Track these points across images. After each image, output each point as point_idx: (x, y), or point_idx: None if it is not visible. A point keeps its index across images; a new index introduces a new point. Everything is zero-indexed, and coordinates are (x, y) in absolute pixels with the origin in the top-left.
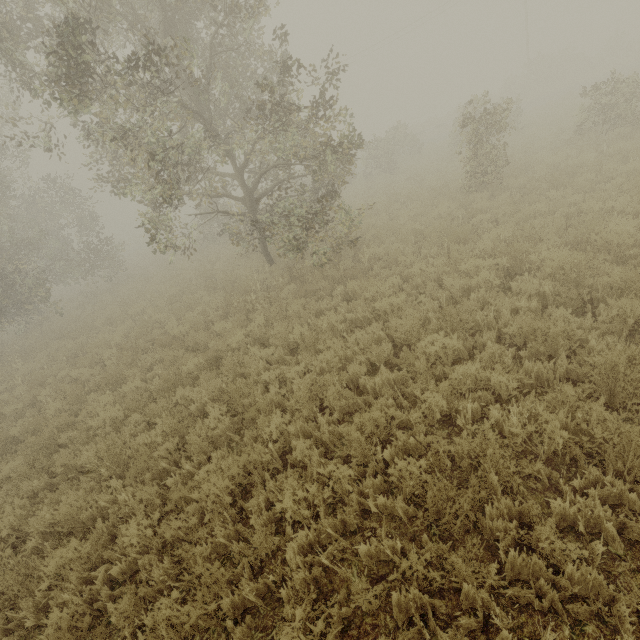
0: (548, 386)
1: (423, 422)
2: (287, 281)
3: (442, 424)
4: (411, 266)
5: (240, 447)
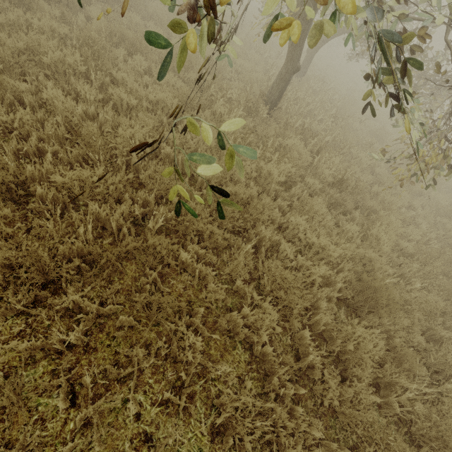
0: None
1: None
2: None
3: None
4: None
5: None
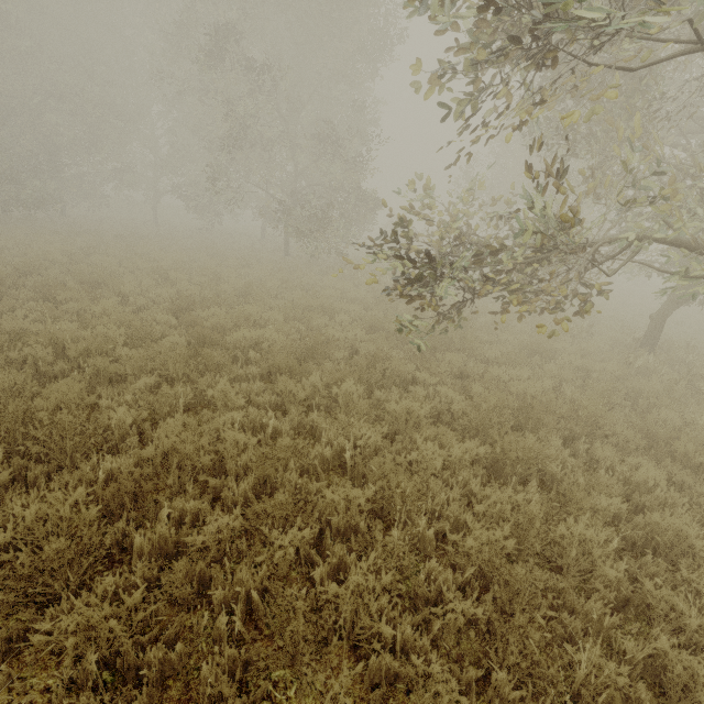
0: None
1: None
2: None
3: None
4: None
5: None
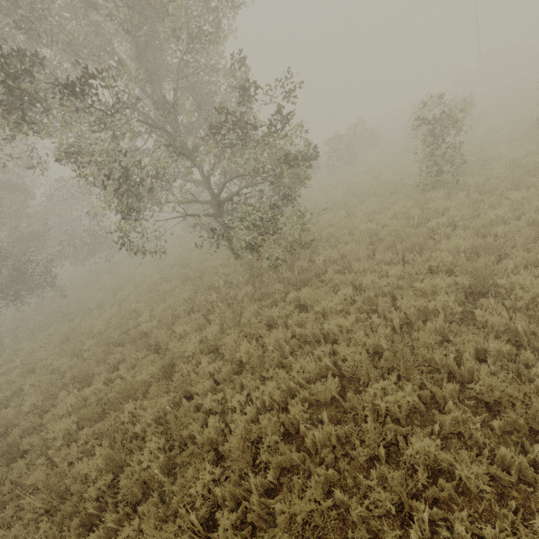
0: (533, 484)
1: (368, 514)
2: (246, 280)
3: (392, 517)
4: (365, 272)
5: (171, 495)
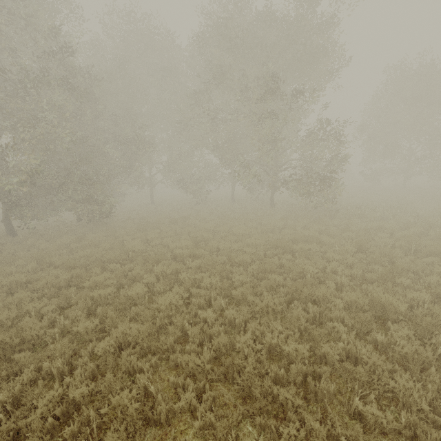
0: None
1: None
2: None
3: None
4: None
5: None
